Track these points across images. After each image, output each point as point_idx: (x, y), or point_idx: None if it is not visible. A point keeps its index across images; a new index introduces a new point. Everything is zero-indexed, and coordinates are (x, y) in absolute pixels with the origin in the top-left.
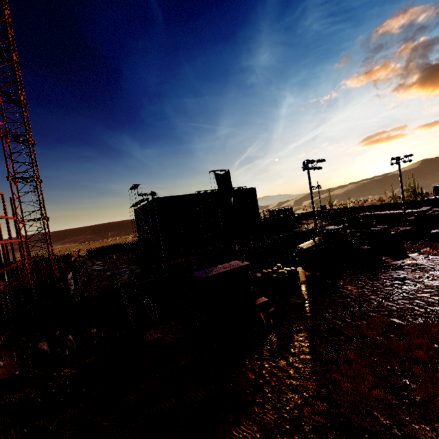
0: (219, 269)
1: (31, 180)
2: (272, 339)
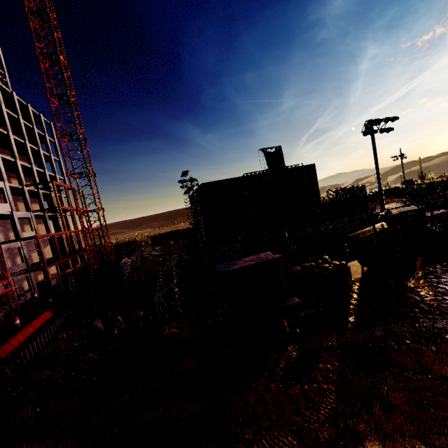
0: (243, 262)
1: (86, 174)
2: (292, 354)
